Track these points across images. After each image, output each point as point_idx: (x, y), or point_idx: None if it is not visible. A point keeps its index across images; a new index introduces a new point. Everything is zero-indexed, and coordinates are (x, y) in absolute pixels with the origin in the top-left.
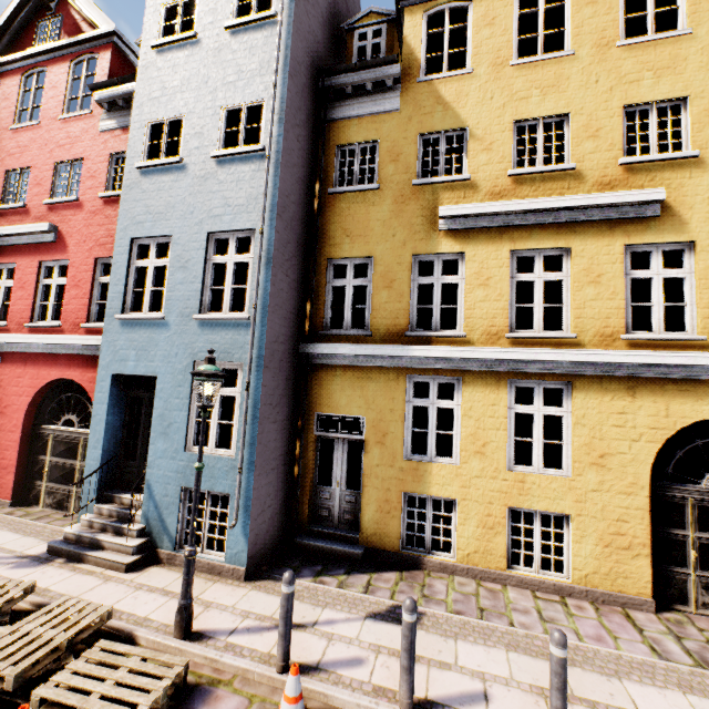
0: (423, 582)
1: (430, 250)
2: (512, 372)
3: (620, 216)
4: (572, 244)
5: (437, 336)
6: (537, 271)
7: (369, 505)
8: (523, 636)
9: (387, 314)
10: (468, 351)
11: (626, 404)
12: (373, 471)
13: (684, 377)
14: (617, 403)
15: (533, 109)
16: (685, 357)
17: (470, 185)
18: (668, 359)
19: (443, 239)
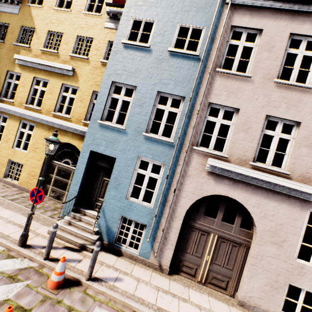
0: None
1: (13, 70)
2: (22, 117)
3: (63, 73)
4: (50, 79)
5: (5, 100)
6: (40, 86)
7: None
8: None
9: None
10: (8, 107)
11: (47, 134)
12: None
13: (60, 128)
14: (45, 133)
15: (55, 28)
16: (59, 121)
17: (30, 50)
18: (55, 121)
19: (17, 67)
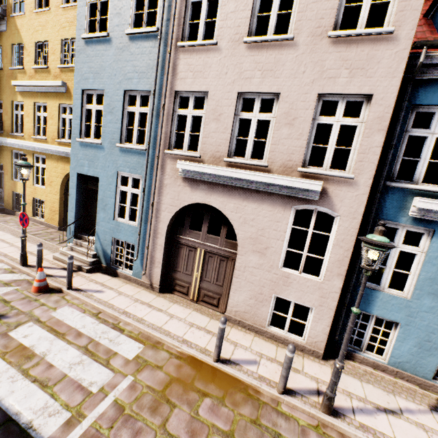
0: (7, 216)
1: (16, 100)
2: (34, 151)
3: (56, 91)
4: (47, 101)
5: (17, 135)
6: (42, 112)
7: (6, 195)
8: (0, 224)
9: (7, 125)
10: (19, 142)
11: (57, 165)
12: (6, 183)
13: (66, 156)
14: (55, 164)
15: (40, 37)
16: (62, 148)
17: (25, 72)
18: (59, 149)
19: (19, 95)
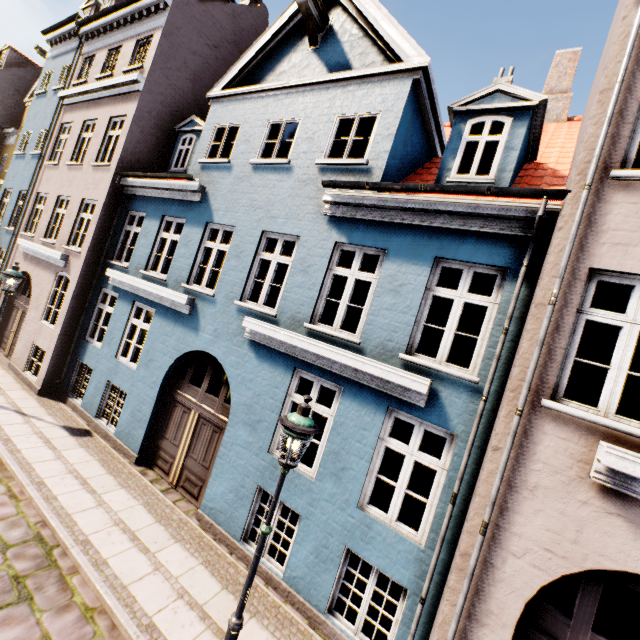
0: None
1: None
2: None
3: None
4: None
5: None
6: None
7: None
8: None
9: None
10: None
11: None
12: None
13: None
14: None
15: None
16: None
17: None
18: None
19: None
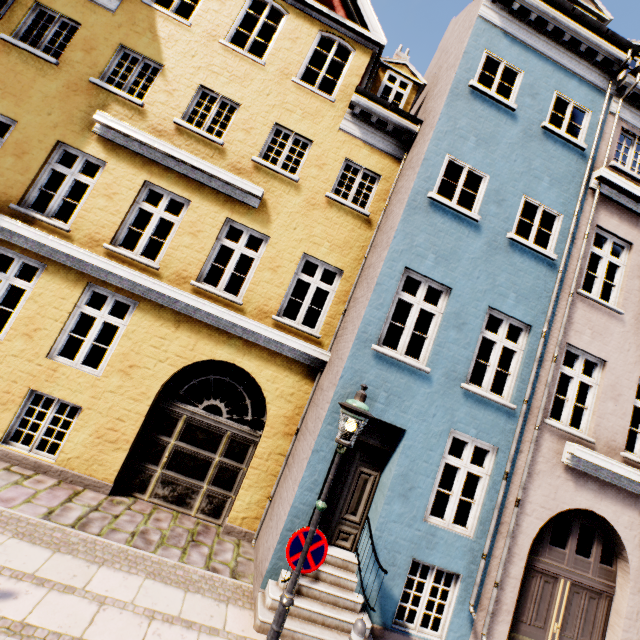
0: None
1: (77, 145)
2: (95, 277)
3: (233, 195)
4: (193, 199)
5: (41, 220)
6: (160, 208)
7: None
8: None
9: (3, 179)
10: (57, 242)
11: (169, 333)
12: None
13: (215, 325)
14: (164, 330)
15: (219, 85)
16: (218, 310)
17: (141, 112)
18: (207, 307)
19: (94, 142)
